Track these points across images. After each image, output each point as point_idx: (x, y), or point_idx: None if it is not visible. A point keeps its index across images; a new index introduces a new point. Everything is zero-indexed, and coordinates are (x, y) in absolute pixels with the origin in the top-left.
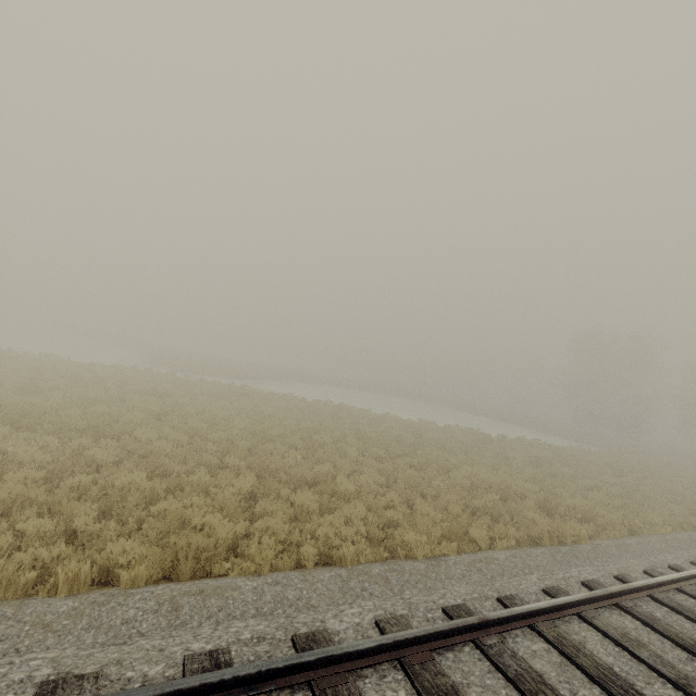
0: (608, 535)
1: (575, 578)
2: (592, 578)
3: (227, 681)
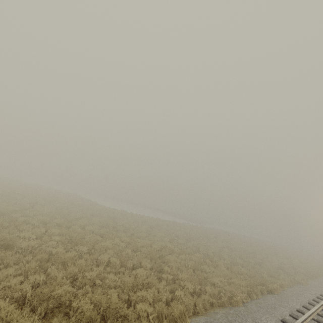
0: None
1: None
2: None
3: None
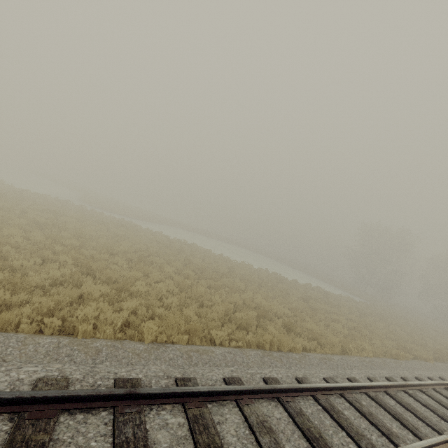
0: (321, 351)
1: (262, 374)
2: (277, 376)
3: None
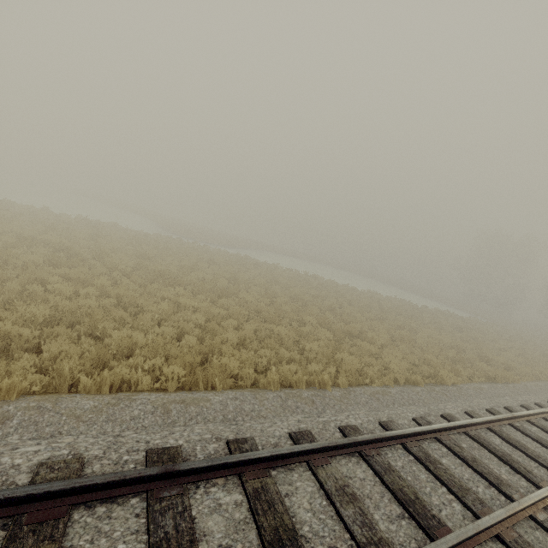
0: (526, 379)
1: (529, 401)
2: (536, 401)
3: (446, 428)
